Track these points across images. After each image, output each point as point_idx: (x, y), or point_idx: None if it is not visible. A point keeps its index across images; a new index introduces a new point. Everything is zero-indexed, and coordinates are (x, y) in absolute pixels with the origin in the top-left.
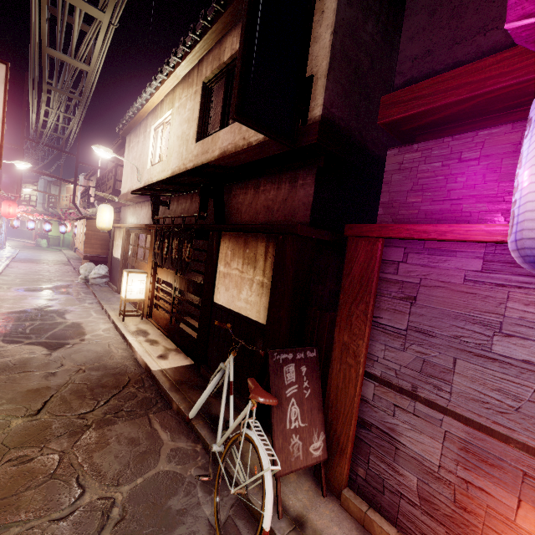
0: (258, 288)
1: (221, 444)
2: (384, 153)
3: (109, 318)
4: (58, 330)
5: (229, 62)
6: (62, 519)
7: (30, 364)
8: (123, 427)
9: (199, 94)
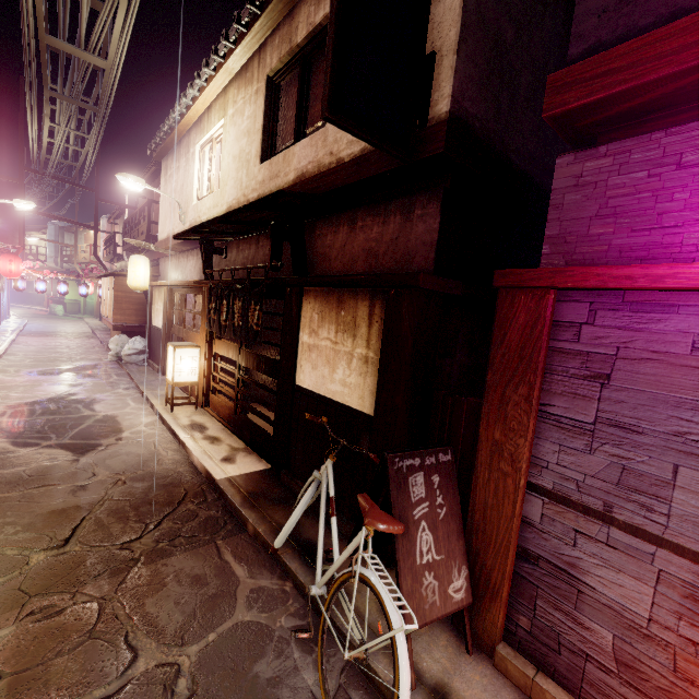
0: (360, 365)
1: (323, 585)
2: (532, 168)
3: (153, 408)
4: (86, 427)
5: (304, 44)
6: (109, 698)
7: (51, 475)
8: (183, 560)
9: (262, 93)
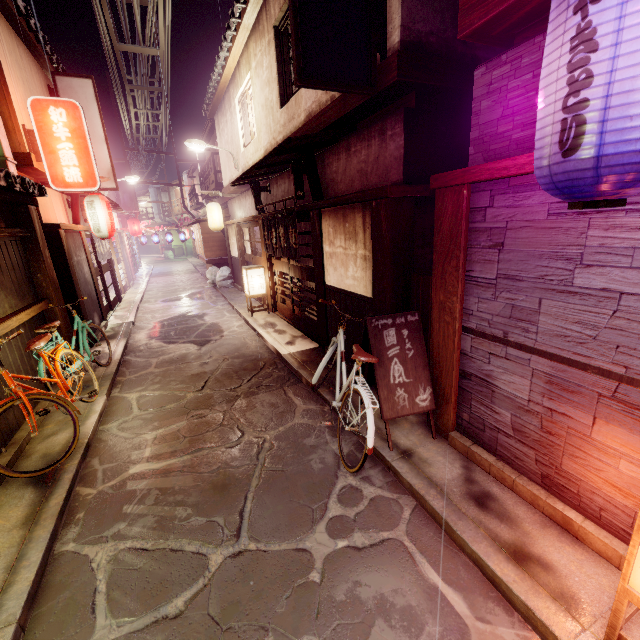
0: (362, 263)
1: (339, 400)
2: None
3: (240, 315)
4: (202, 330)
5: None
6: (232, 447)
7: (188, 358)
8: (264, 396)
9: (272, 44)
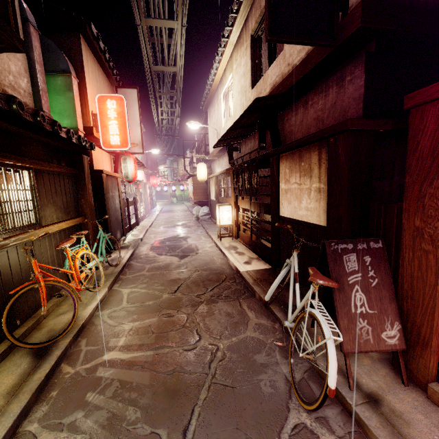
0: (316, 195)
1: (292, 321)
2: None
3: (212, 239)
4: (184, 248)
5: None
6: (189, 350)
7: (170, 266)
8: (222, 305)
9: (248, 47)
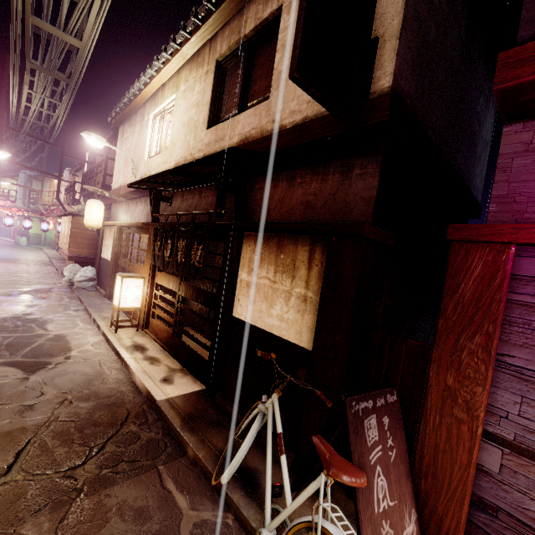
0: (299, 303)
1: (274, 528)
2: (440, 143)
3: (99, 328)
4: (38, 345)
5: (251, 35)
6: None
7: (0, 394)
8: (125, 489)
9: (211, 73)
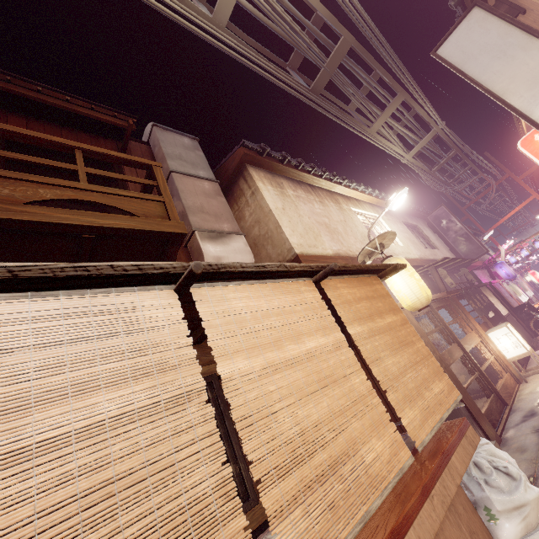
0: (499, 303)
1: None
2: None
3: None
4: None
5: (409, 224)
6: None
7: None
8: None
9: (404, 225)
